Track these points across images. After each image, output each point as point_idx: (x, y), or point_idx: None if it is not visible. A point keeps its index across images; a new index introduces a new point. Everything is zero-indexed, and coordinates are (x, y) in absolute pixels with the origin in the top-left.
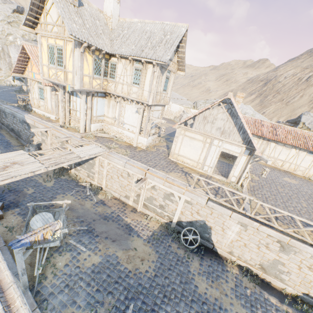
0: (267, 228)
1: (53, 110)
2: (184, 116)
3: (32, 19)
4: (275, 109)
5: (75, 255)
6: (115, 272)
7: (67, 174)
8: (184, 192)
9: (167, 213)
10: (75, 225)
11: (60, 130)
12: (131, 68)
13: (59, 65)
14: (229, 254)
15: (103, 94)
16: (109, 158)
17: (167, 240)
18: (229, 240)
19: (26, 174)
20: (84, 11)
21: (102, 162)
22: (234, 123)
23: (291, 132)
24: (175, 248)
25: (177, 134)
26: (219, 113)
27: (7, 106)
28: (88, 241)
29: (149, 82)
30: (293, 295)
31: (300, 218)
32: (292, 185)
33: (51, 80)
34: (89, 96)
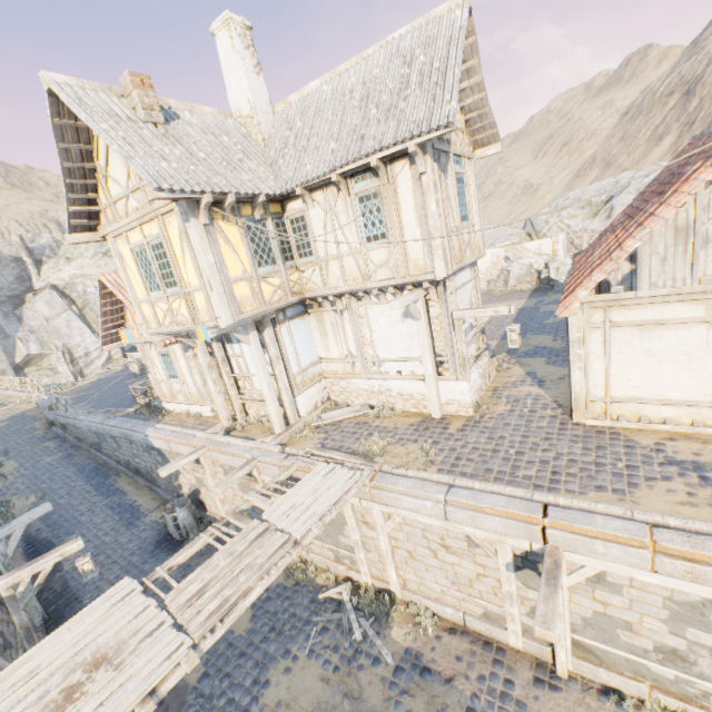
0: None
1: (202, 394)
2: (514, 269)
3: (82, 210)
4: None
5: None
6: None
7: None
8: None
9: None
10: None
11: (227, 444)
12: (346, 203)
13: (169, 286)
14: None
15: (298, 306)
16: (383, 498)
17: None
18: None
19: None
20: (185, 129)
21: (365, 511)
22: None
23: None
24: None
25: (578, 333)
26: None
27: (114, 422)
28: None
29: (416, 214)
30: None
31: None
32: None
33: (165, 330)
34: (266, 329)
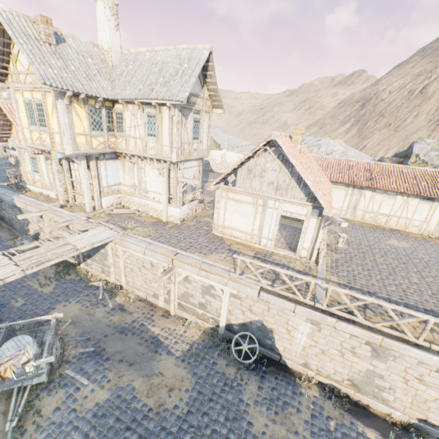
0: (348, 324)
1: (52, 185)
2: None
3: None
4: (379, 139)
5: (72, 392)
6: (128, 412)
7: (75, 271)
8: (227, 283)
9: (212, 315)
10: (76, 347)
11: (60, 212)
12: (142, 115)
13: (42, 126)
14: (304, 367)
15: (113, 154)
16: (124, 244)
17: (211, 354)
18: (299, 346)
19: None
20: (68, 49)
21: (117, 250)
22: (290, 174)
23: (394, 172)
24: (223, 366)
25: (218, 198)
26: (268, 162)
27: None
28: (94, 369)
29: (168, 131)
30: (403, 423)
31: (391, 306)
32: (399, 250)
33: (35, 147)
34: (92, 161)
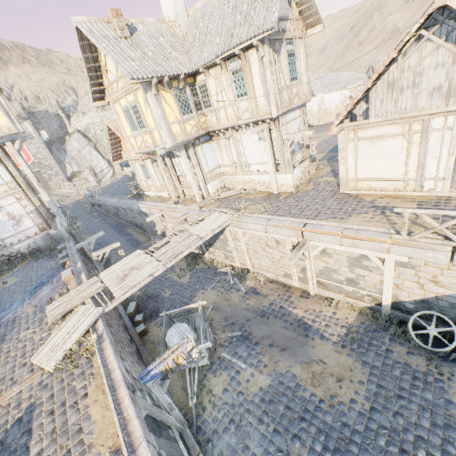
0: None
1: (163, 186)
2: None
3: (97, 89)
4: None
5: (233, 375)
6: (296, 401)
7: (202, 261)
8: (388, 249)
9: (367, 292)
10: (224, 331)
11: (175, 208)
12: (226, 75)
13: (141, 128)
14: None
15: (206, 136)
16: (241, 226)
17: (379, 340)
18: None
19: (144, 280)
20: (141, 37)
21: (235, 233)
22: None
23: None
24: (403, 355)
25: (342, 144)
26: (426, 56)
27: (123, 202)
28: (246, 353)
29: (261, 81)
30: None
31: None
32: None
33: (142, 151)
34: (190, 149)
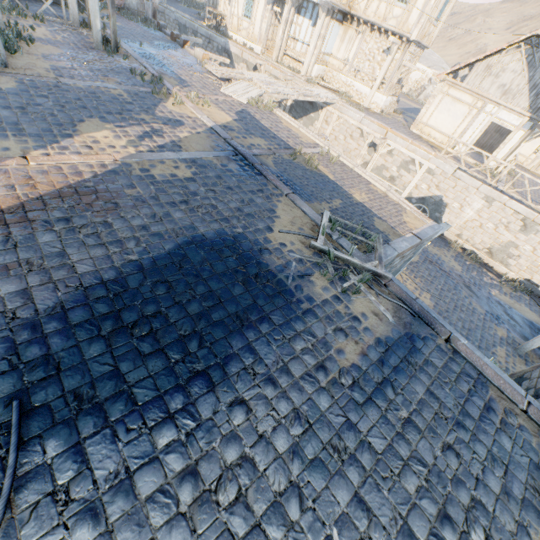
0: (517, 203)
1: (261, 38)
2: (428, 90)
3: None
4: None
5: None
6: None
7: None
8: (430, 159)
9: (396, 188)
10: None
11: (278, 67)
12: None
13: None
14: (456, 237)
15: (342, 16)
16: (342, 110)
17: None
18: (463, 220)
19: (287, 95)
20: None
21: (329, 116)
22: (528, 79)
23: None
24: None
25: (436, 93)
26: (513, 61)
27: (200, 24)
28: None
29: (425, 1)
30: (512, 279)
31: None
32: None
33: None
34: (328, 17)
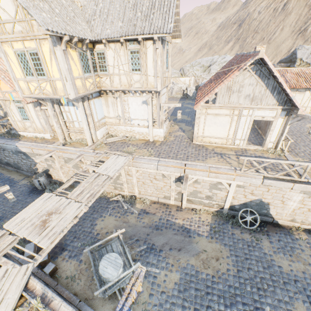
0: None
1: (45, 128)
2: (175, 88)
3: None
4: None
5: (152, 281)
6: (200, 283)
7: None
8: (234, 178)
9: (217, 202)
10: (133, 248)
11: (66, 149)
12: (124, 52)
13: (39, 75)
14: (291, 222)
15: (97, 93)
16: (137, 165)
17: (227, 229)
18: (290, 210)
19: (71, 223)
20: None
21: (129, 170)
22: (265, 86)
23: (300, 74)
24: (239, 234)
25: (198, 115)
26: (246, 78)
27: None
28: (156, 260)
29: (153, 64)
30: None
31: None
32: None
33: (35, 96)
34: (85, 101)
